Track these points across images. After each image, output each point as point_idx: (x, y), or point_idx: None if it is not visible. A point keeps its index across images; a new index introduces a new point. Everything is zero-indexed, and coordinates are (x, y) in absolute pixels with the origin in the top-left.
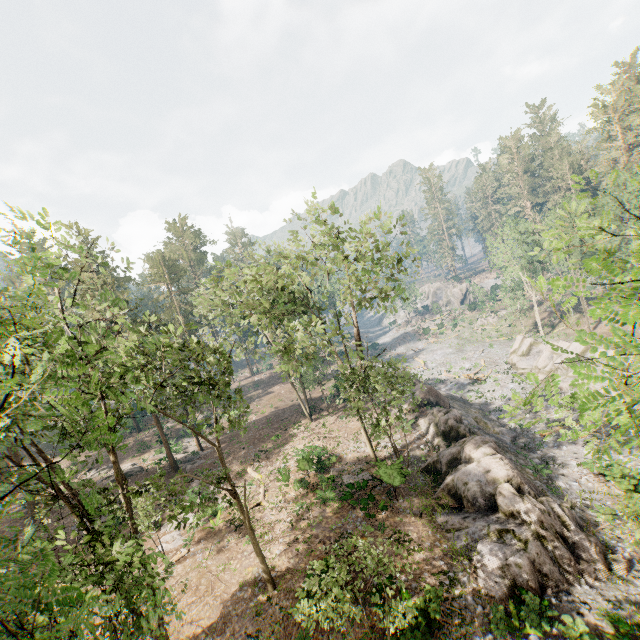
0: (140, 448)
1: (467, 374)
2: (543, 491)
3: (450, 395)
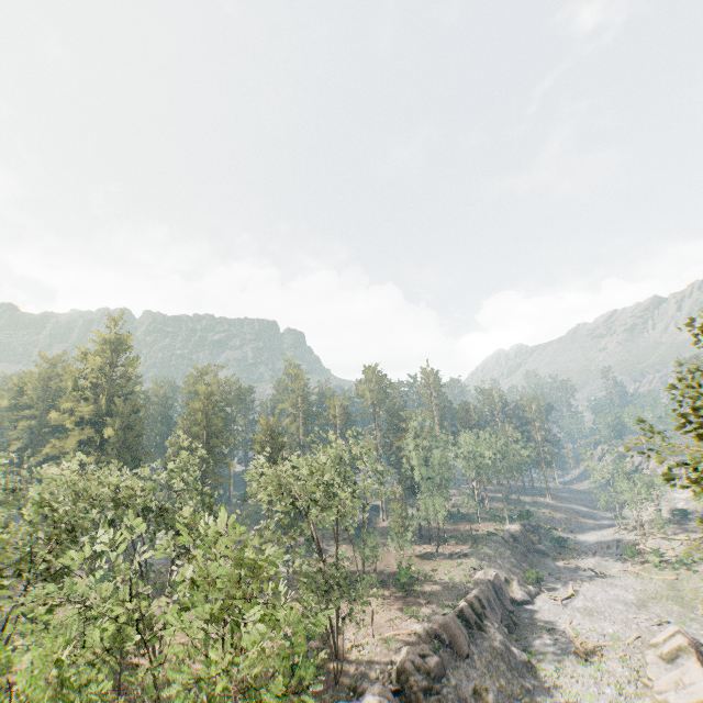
0: None
1: (584, 640)
2: None
3: (502, 648)
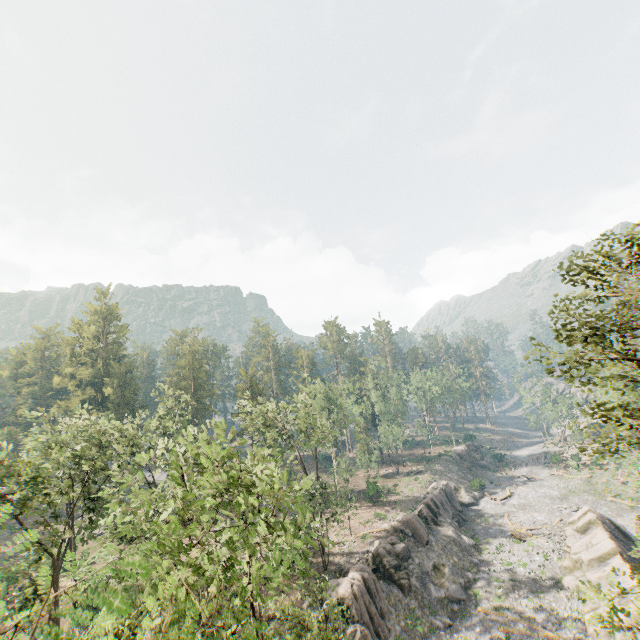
0: None
1: (519, 526)
2: (391, 633)
3: (454, 536)
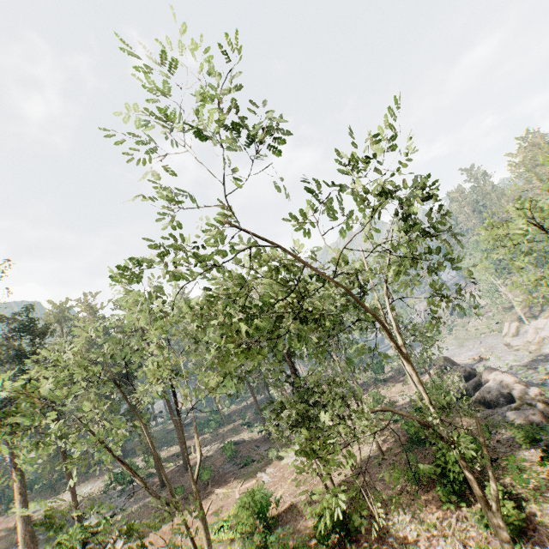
0: (233, 432)
1: (472, 357)
2: None
3: None
